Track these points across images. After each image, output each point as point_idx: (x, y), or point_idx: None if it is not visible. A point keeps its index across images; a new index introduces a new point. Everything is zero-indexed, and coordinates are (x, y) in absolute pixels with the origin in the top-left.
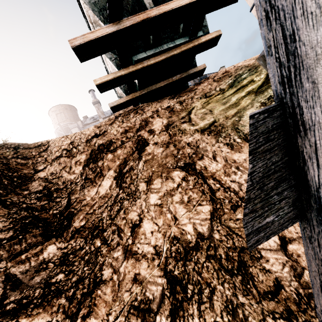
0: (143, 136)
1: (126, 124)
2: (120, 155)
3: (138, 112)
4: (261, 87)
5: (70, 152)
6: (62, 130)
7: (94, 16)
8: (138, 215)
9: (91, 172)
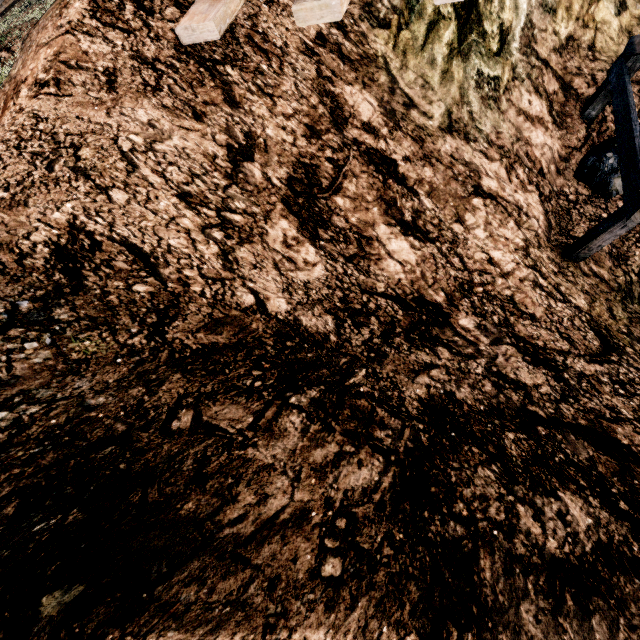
0: (365, 142)
1: (286, 102)
2: (363, 194)
3: (265, 48)
4: (462, 44)
5: (234, 229)
6: None
7: None
8: (482, 253)
9: (345, 245)
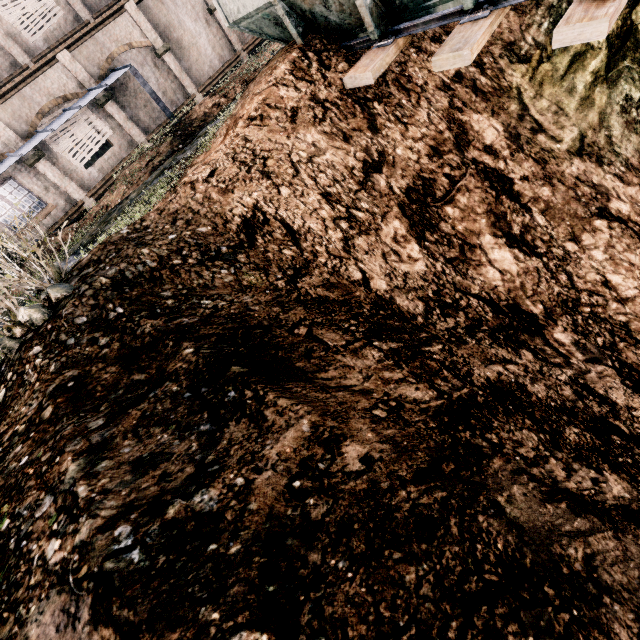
0: (484, 162)
1: (417, 128)
2: (473, 206)
3: (408, 87)
4: (610, 71)
5: (357, 222)
6: None
7: None
8: (597, 275)
9: (447, 248)
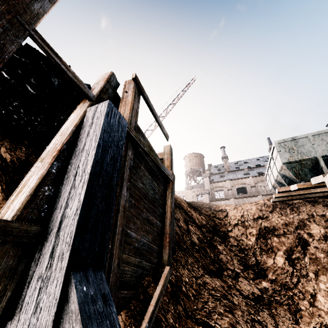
0: (302, 235)
1: (285, 217)
2: (285, 242)
3: (294, 210)
4: None
5: (243, 223)
6: (191, 172)
7: (287, 169)
8: (312, 290)
9: (264, 245)
